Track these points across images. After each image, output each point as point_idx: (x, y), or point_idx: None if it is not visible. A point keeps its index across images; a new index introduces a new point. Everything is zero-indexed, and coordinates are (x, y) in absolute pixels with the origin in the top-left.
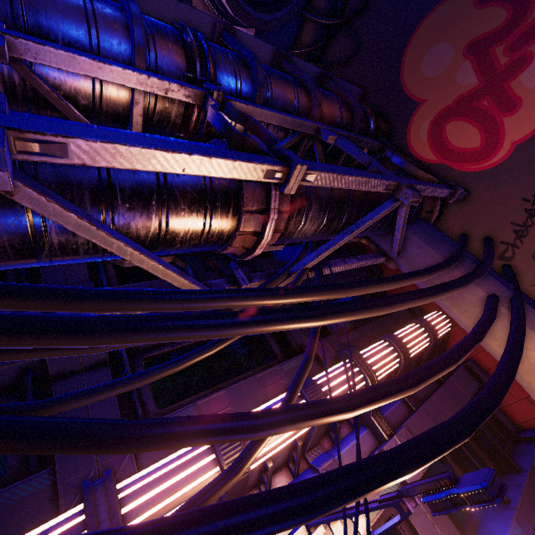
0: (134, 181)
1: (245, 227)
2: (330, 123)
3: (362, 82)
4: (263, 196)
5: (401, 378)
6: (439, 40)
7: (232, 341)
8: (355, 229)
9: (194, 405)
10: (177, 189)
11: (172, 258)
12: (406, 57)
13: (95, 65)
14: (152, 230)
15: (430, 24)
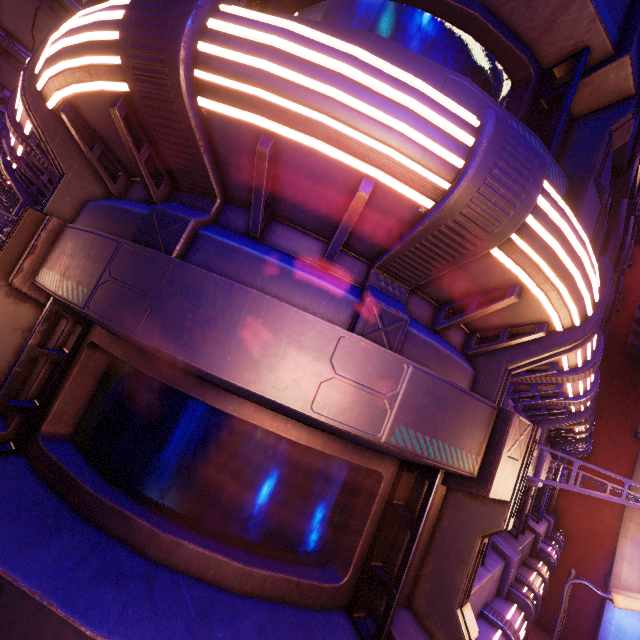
0: None
1: None
2: None
3: None
4: None
5: None
6: None
7: None
8: None
9: None
10: None
11: None
12: None
13: None
14: None
15: None
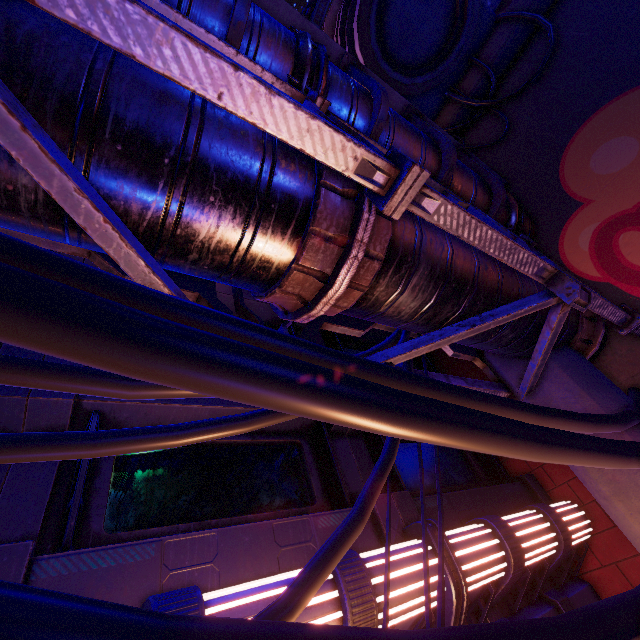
0: (144, 116)
1: (308, 260)
2: (460, 197)
3: (506, 172)
4: (348, 219)
5: (559, 624)
6: (619, 133)
7: (225, 434)
8: (479, 322)
9: (158, 541)
10: (213, 157)
11: (196, 296)
12: (570, 149)
13: (172, 15)
14: (153, 207)
15: (608, 115)
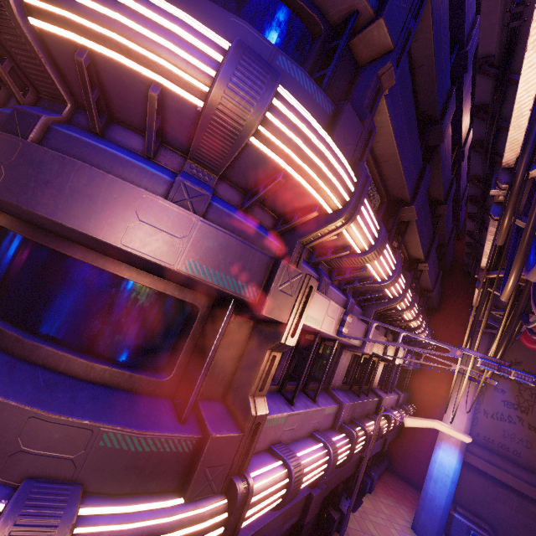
0: None
1: None
2: None
3: None
4: None
5: None
6: None
7: None
8: None
9: None
10: None
11: None
12: None
13: None
14: None
15: None
